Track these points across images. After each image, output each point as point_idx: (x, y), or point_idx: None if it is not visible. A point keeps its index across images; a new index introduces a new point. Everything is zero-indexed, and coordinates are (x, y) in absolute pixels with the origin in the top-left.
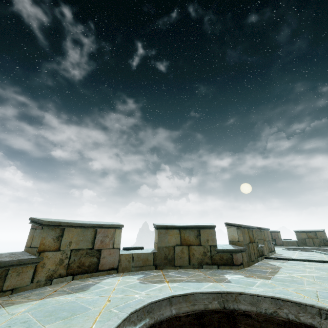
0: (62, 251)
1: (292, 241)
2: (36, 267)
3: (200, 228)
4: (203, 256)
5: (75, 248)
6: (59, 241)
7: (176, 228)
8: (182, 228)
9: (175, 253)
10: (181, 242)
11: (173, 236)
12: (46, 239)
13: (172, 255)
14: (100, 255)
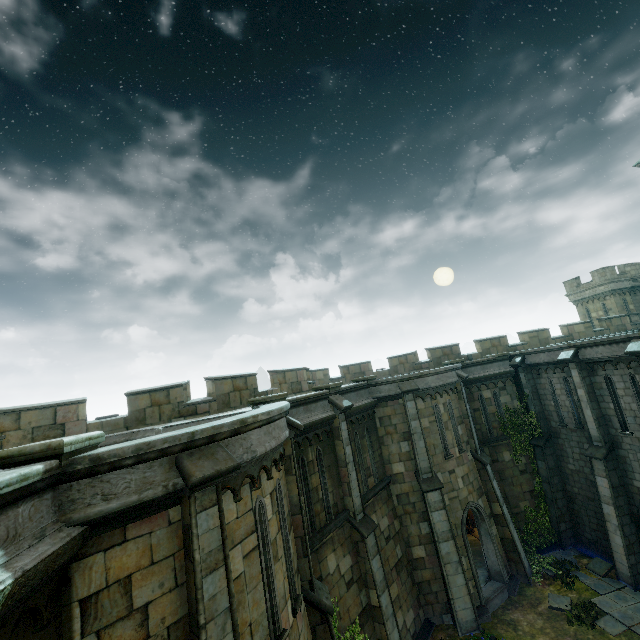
0: (24, 429)
1: (384, 371)
2: (2, 443)
3: (169, 389)
4: (172, 412)
5: (37, 426)
6: (18, 422)
7: (146, 393)
8: (152, 392)
9: (146, 414)
10: (152, 404)
11: (144, 399)
12: (5, 423)
13: (143, 417)
14: (65, 427)
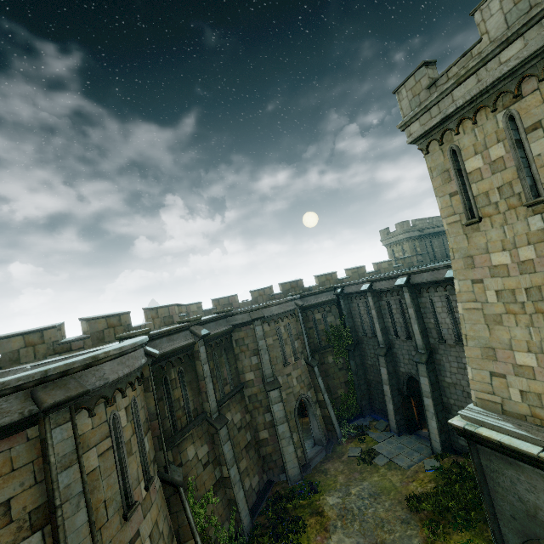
0: None
1: (247, 302)
2: None
3: (43, 330)
4: (47, 350)
5: None
6: None
7: (19, 335)
8: (26, 334)
9: (20, 354)
10: (26, 345)
11: (17, 342)
12: None
13: (17, 357)
14: None
